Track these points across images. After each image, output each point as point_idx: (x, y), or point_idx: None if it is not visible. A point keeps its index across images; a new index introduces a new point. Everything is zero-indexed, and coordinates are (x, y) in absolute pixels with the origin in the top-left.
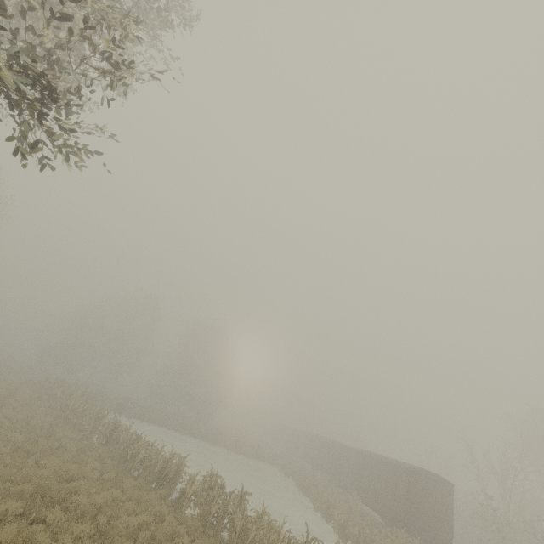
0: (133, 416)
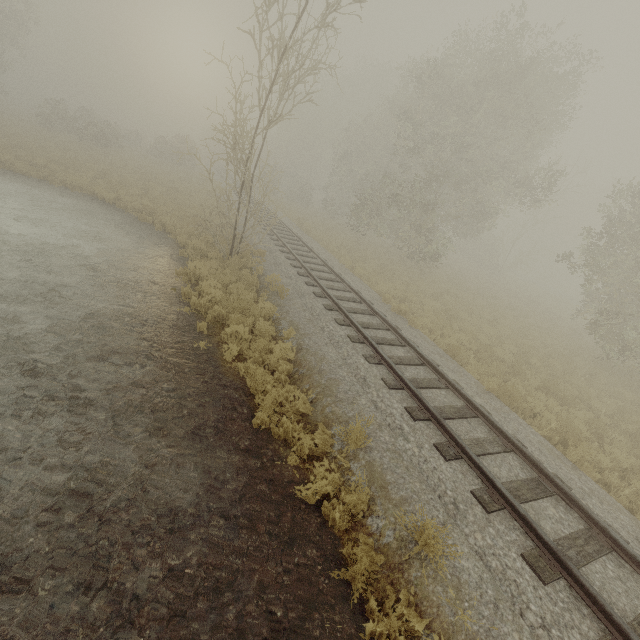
0: None
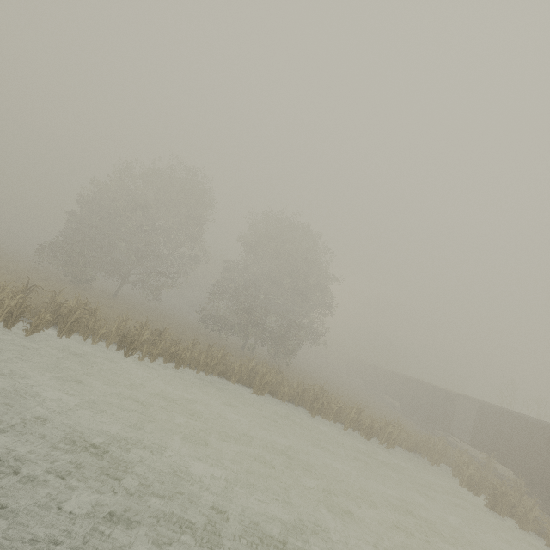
0: (155, 358)
